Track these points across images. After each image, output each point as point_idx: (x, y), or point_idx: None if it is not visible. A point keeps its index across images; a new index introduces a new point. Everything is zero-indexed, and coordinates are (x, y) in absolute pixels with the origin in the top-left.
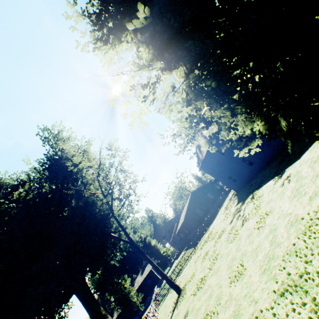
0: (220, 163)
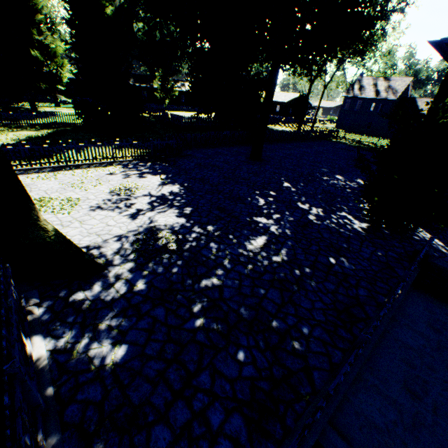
0: (360, 110)
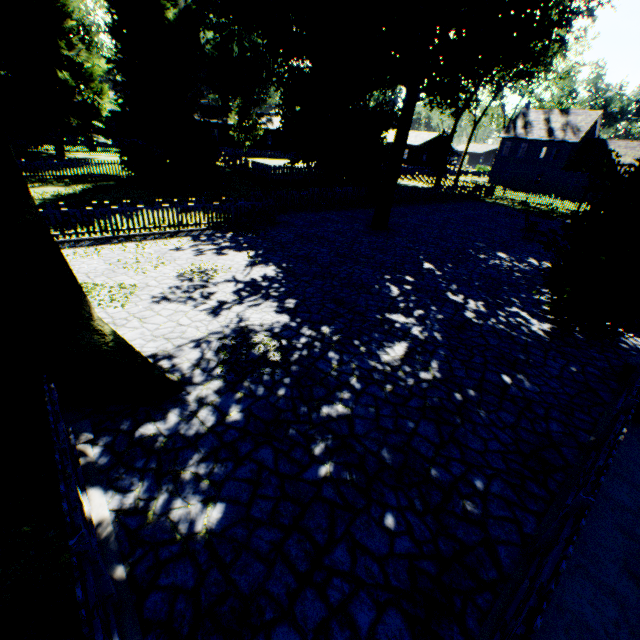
0: (525, 157)
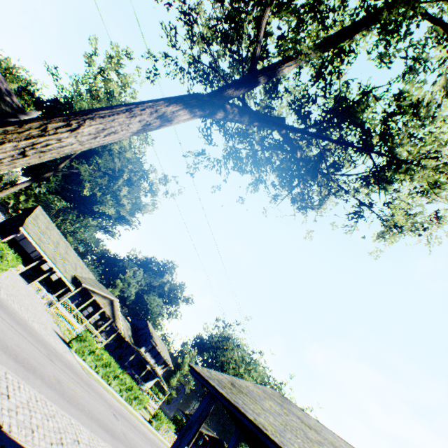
0: None
